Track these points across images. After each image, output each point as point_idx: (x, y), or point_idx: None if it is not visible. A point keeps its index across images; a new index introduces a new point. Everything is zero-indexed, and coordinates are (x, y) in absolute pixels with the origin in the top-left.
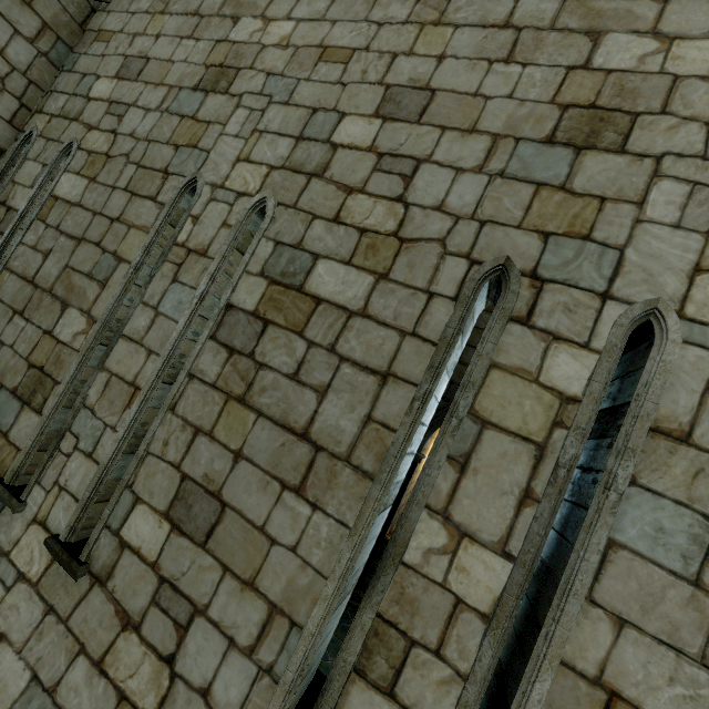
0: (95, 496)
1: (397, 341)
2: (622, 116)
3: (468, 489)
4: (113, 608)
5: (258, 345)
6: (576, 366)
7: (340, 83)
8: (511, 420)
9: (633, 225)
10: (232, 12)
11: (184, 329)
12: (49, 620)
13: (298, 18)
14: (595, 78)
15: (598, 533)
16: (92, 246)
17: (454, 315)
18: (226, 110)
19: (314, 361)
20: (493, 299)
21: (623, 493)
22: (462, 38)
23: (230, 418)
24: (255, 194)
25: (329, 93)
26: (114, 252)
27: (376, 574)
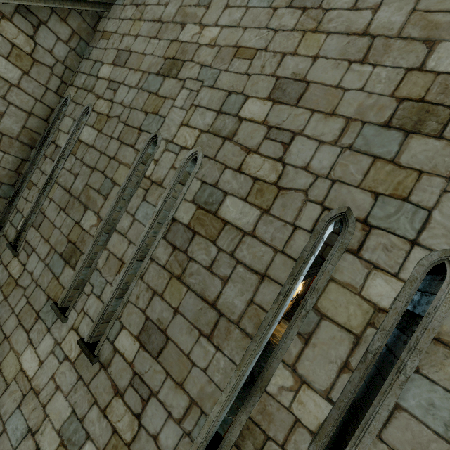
0: (102, 320)
1: (271, 255)
2: (443, 109)
3: (308, 355)
4: (110, 383)
5: (189, 246)
6: (387, 288)
7: (247, 74)
8: (340, 316)
9: (441, 193)
10: (181, 20)
11: (148, 230)
12: (80, 383)
13: (222, 25)
14: (426, 78)
15: (389, 399)
16: (100, 173)
17: (309, 243)
18: (175, 89)
19: (221, 261)
20: (338, 225)
21: (409, 377)
22: (331, 43)
23: (173, 288)
24: (191, 148)
25: (239, 81)
26: (111, 178)
27: (250, 394)
